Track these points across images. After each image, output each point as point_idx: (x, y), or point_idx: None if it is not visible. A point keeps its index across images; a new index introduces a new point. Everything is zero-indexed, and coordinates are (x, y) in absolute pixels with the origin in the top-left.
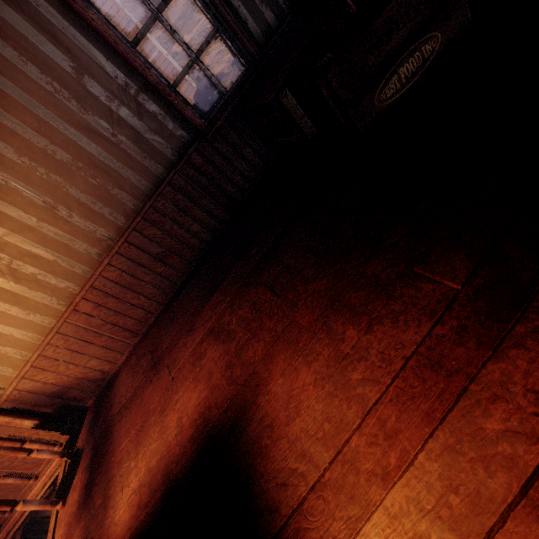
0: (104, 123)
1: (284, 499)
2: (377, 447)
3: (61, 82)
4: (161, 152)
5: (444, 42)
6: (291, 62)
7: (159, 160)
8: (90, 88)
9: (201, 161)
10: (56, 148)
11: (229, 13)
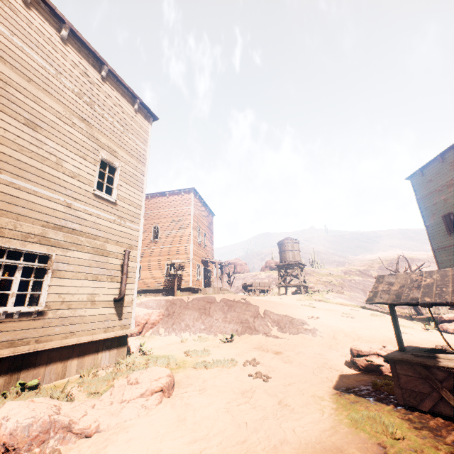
0: None
1: None
2: None
3: None
4: None
5: None
6: None
7: None
8: None
9: None
10: None
11: None
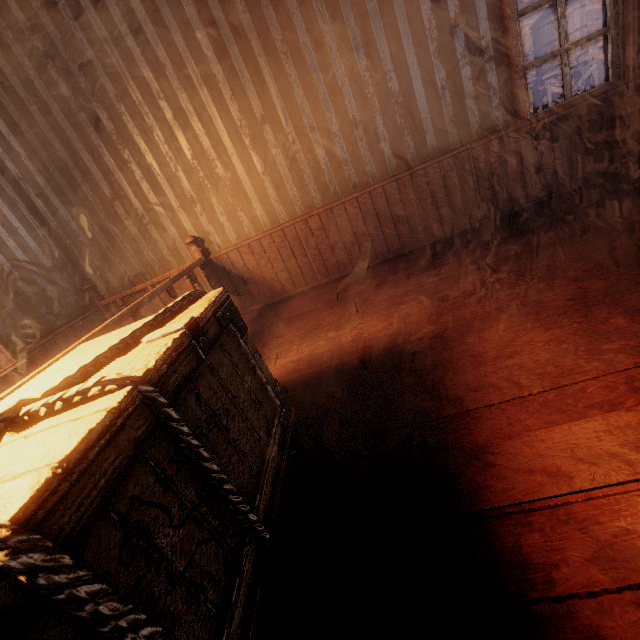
0: (443, 73)
1: (472, 396)
2: (614, 390)
3: (439, 23)
4: (468, 123)
5: None
6: None
7: (461, 130)
8: (456, 37)
9: (497, 151)
10: (394, 77)
11: (635, 16)
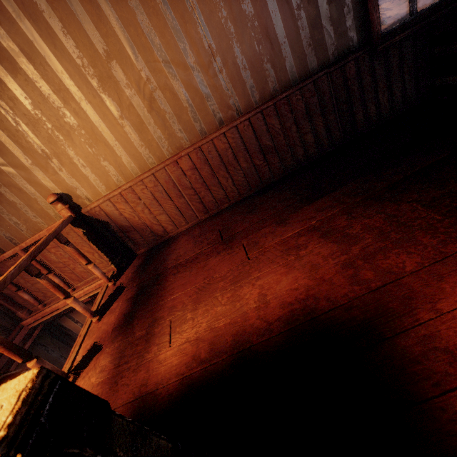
0: None
1: None
2: None
3: None
4: (325, 46)
5: None
6: None
7: (319, 54)
8: None
9: (353, 73)
10: None
11: None
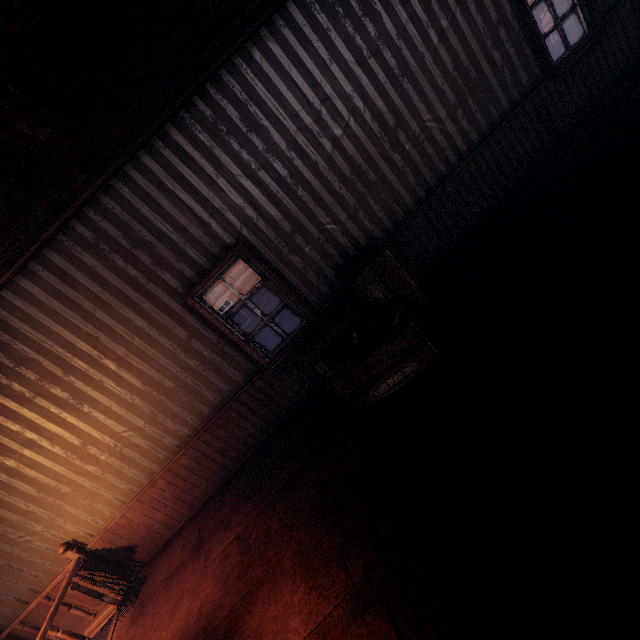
0: (199, 364)
1: None
2: None
3: (178, 343)
4: (234, 378)
5: (420, 366)
6: (327, 343)
7: (232, 384)
8: (195, 345)
9: (262, 384)
10: (167, 380)
11: (293, 296)
